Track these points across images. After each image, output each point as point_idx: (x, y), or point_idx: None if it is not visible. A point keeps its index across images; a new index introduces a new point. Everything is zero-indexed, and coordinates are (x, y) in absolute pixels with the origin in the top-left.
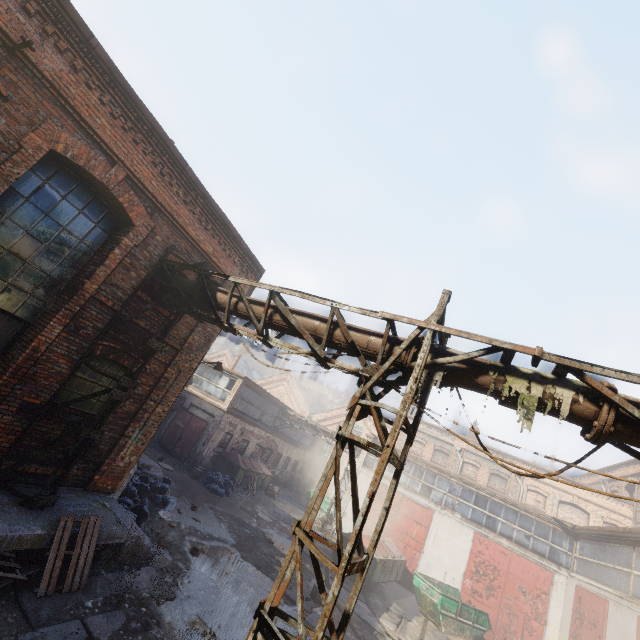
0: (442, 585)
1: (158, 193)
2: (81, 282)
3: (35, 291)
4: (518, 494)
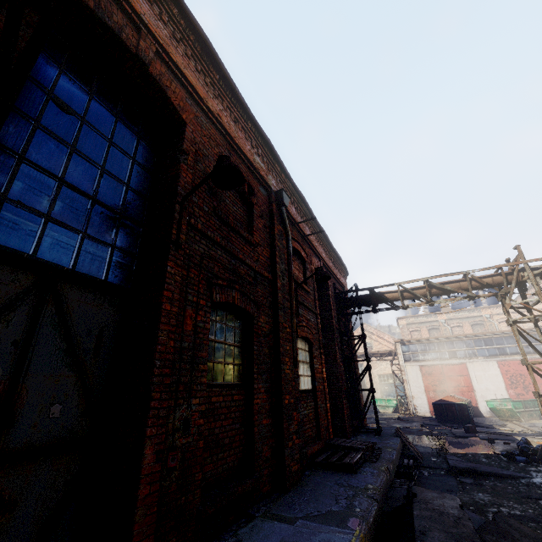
0: (502, 400)
1: (327, 262)
2: (330, 322)
3: None
4: (495, 328)
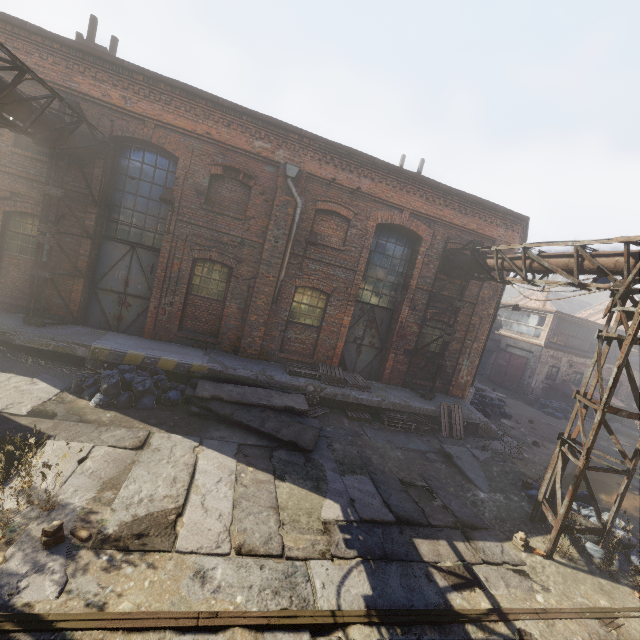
0: None
1: (429, 212)
2: (408, 282)
3: (391, 294)
4: None
